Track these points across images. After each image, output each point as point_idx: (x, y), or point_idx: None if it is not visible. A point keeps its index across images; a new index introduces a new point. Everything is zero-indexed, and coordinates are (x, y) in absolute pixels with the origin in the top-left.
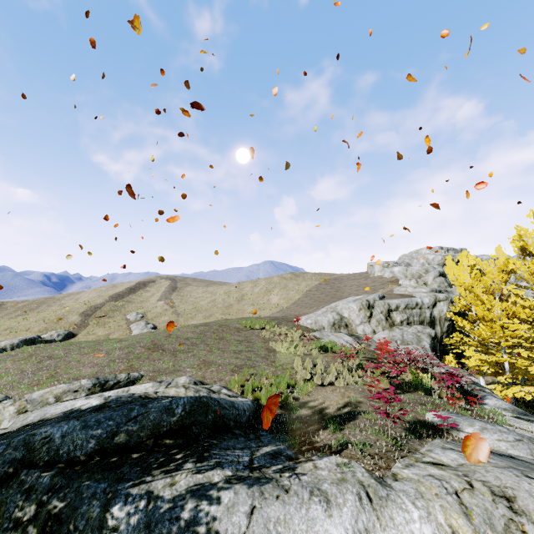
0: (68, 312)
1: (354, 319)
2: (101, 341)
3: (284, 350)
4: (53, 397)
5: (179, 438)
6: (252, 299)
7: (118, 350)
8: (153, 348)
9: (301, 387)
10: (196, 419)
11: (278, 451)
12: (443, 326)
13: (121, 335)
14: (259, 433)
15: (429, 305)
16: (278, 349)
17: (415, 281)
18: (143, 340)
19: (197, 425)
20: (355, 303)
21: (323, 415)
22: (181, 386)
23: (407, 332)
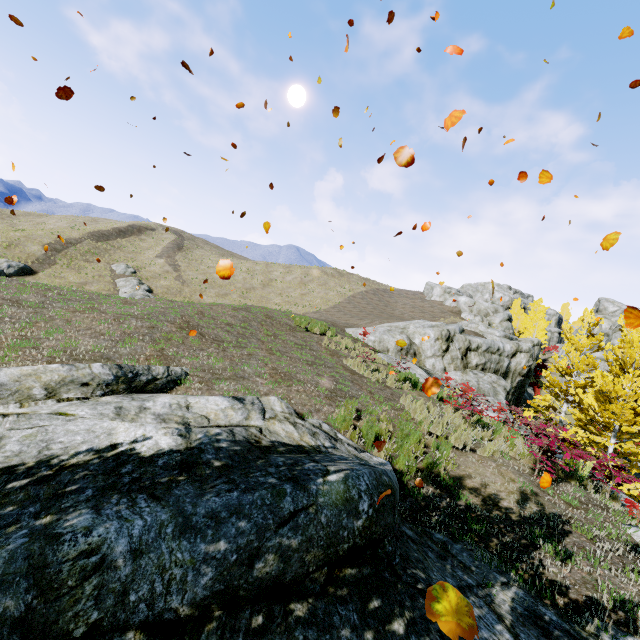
0: (26, 238)
1: (425, 349)
2: (92, 295)
3: (369, 374)
4: (42, 388)
5: (365, 564)
6: (281, 287)
7: (135, 320)
8: (188, 329)
9: (444, 450)
10: (385, 522)
11: (528, 608)
12: (514, 381)
13: (102, 288)
14: (433, 535)
15: (509, 354)
16: (358, 370)
17: (481, 319)
18: (165, 310)
19: (388, 537)
20: (434, 330)
21: (506, 513)
22: (284, 419)
23: (483, 380)
